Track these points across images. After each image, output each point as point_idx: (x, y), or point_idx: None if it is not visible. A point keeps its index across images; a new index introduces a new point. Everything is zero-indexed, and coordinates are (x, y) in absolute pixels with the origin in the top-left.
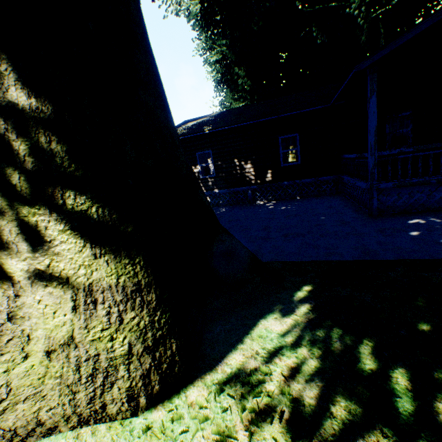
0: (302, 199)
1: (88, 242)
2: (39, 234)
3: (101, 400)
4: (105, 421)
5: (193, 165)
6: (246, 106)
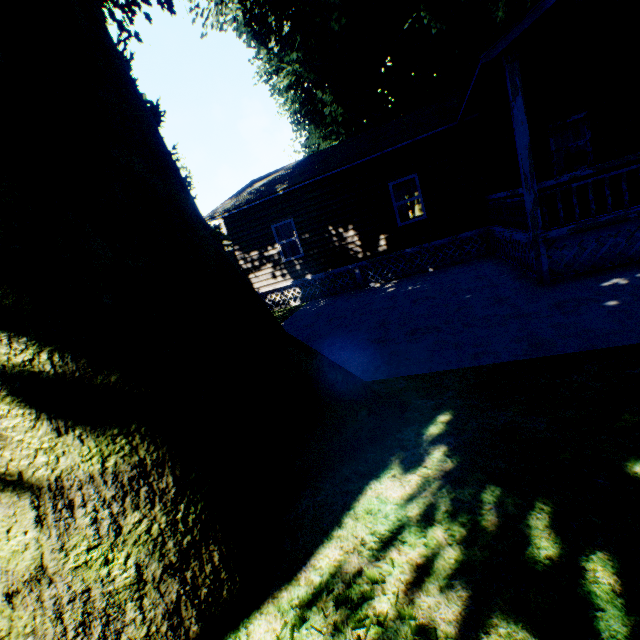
0: (437, 271)
1: (42, 410)
2: None
3: None
4: None
5: (269, 244)
6: (336, 145)
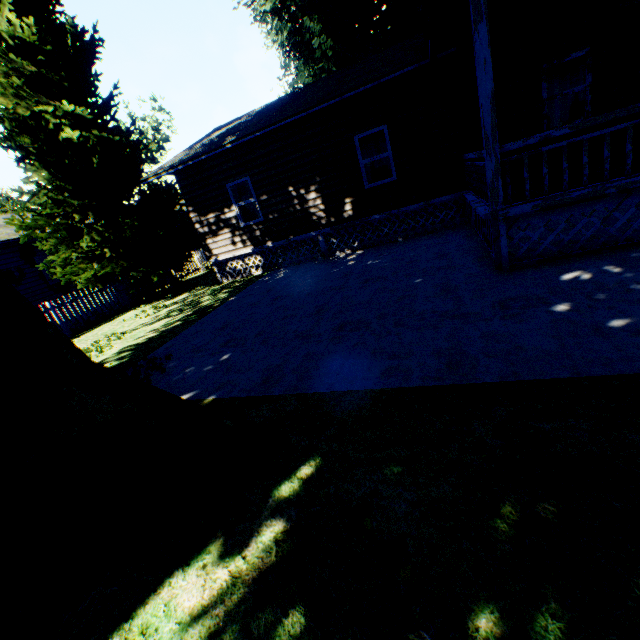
0: (406, 242)
1: None
2: None
3: None
4: None
5: (225, 206)
6: (307, 86)
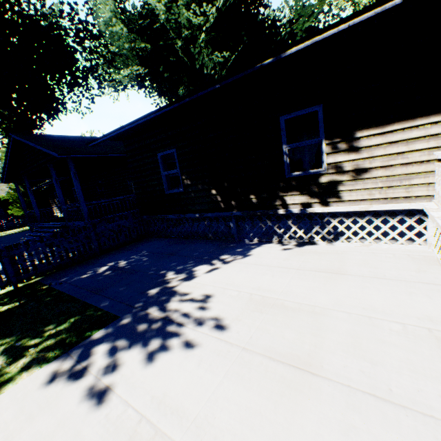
0: None
1: None
2: None
3: None
4: None
5: (55, 199)
6: None
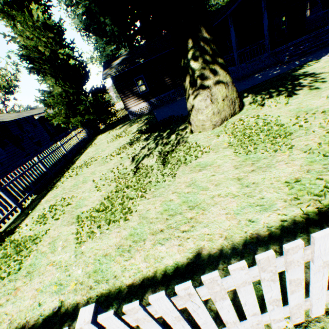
0: None
1: (224, 71)
2: (215, 71)
3: (234, 109)
4: (234, 115)
5: (133, 87)
6: (143, 44)
